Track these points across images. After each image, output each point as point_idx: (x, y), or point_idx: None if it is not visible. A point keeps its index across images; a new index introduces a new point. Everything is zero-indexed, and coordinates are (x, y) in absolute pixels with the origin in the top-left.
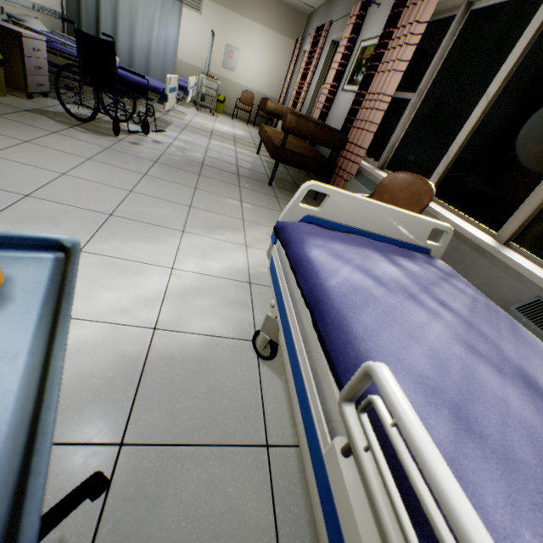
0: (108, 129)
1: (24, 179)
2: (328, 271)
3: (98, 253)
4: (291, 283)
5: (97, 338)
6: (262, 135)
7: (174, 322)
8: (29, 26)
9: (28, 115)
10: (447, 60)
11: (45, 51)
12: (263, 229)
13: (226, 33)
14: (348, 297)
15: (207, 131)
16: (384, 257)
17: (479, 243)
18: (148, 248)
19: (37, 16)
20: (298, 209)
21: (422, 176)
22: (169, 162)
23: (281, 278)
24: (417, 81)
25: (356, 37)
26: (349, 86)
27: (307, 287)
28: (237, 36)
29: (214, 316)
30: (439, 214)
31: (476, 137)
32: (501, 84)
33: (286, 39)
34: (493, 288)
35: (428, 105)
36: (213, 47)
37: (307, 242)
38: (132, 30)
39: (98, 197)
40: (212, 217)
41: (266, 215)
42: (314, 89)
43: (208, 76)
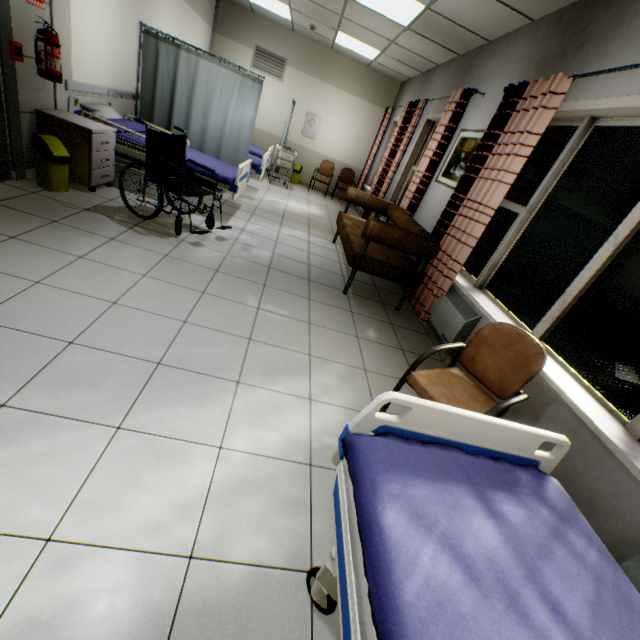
0: (169, 225)
1: (71, 316)
2: (404, 561)
3: (139, 429)
4: (357, 552)
5: (121, 578)
6: (340, 228)
7: (214, 544)
8: (100, 118)
9: (87, 217)
10: (565, 177)
11: (114, 142)
12: (332, 368)
13: (309, 100)
14: (427, 630)
15: (278, 213)
16: (478, 499)
17: (605, 441)
18: (196, 414)
19: (111, 101)
20: (372, 419)
21: (531, 313)
22: (231, 269)
23: (345, 532)
24: (526, 191)
25: (455, 127)
26: (445, 178)
27: (376, 590)
28: (320, 103)
29: (263, 528)
30: (552, 381)
31: (601, 284)
32: (633, 227)
33: (374, 107)
34: (624, 505)
35: (539, 225)
36: (293, 114)
37: (381, 489)
38: (207, 110)
39: (148, 335)
40: (274, 354)
41: (338, 344)
42: (403, 169)
43: (284, 148)
